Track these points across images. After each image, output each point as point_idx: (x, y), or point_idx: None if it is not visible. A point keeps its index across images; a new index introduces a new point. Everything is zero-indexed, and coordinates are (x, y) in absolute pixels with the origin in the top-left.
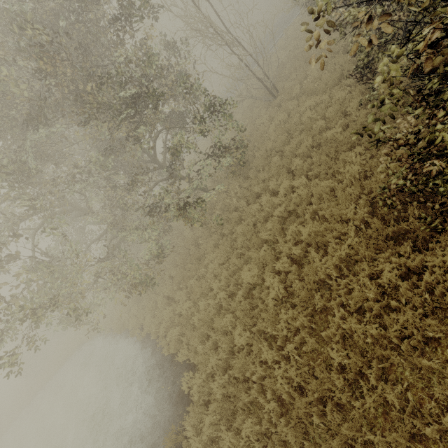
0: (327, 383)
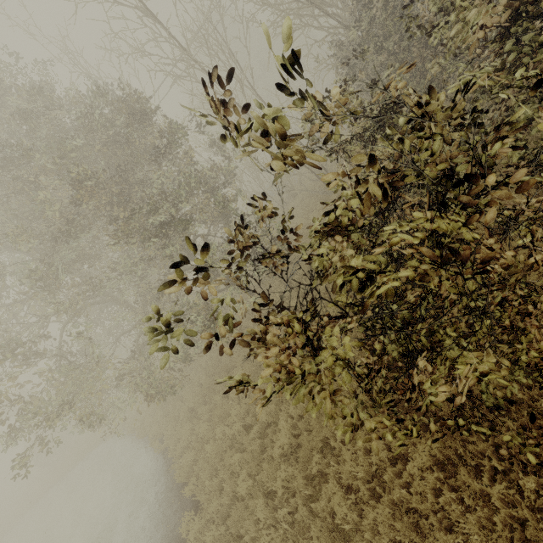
0: None
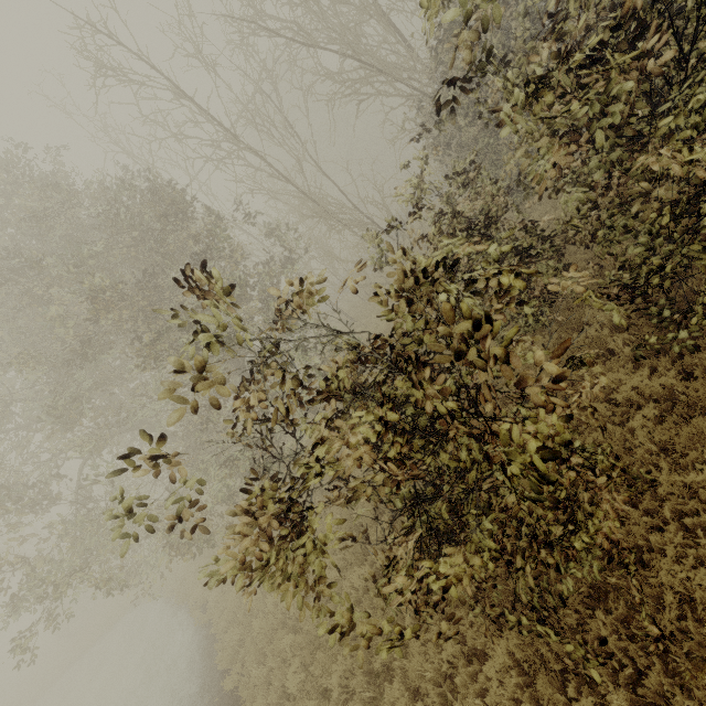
0: None
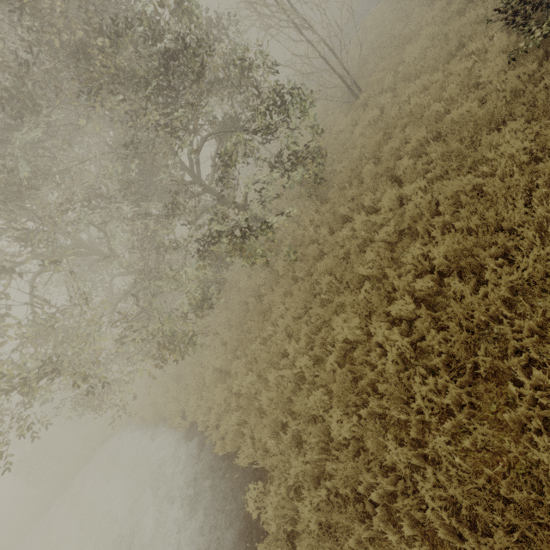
0: (538, 512)
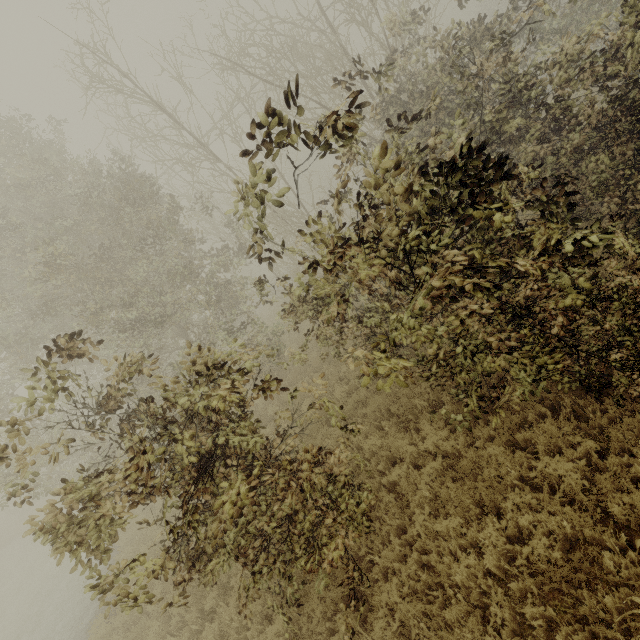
0: None
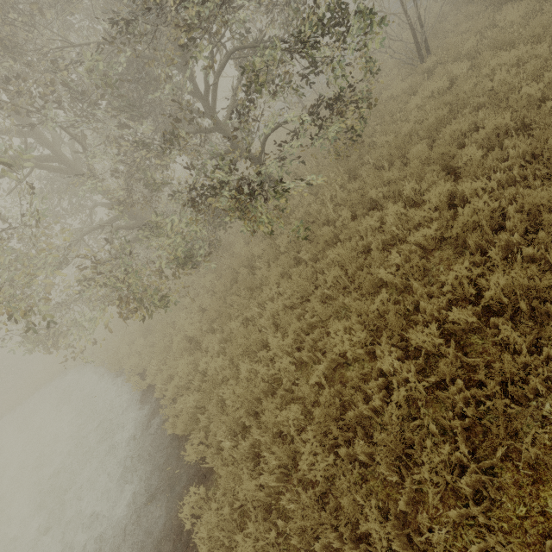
0: None
